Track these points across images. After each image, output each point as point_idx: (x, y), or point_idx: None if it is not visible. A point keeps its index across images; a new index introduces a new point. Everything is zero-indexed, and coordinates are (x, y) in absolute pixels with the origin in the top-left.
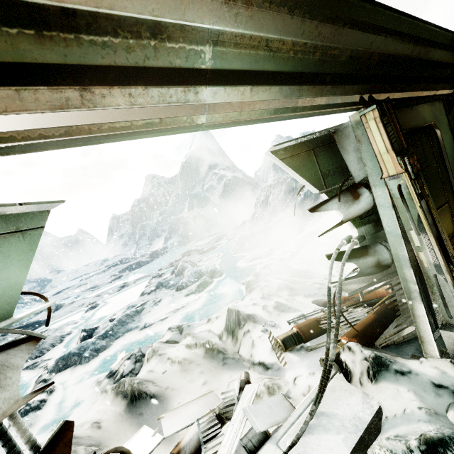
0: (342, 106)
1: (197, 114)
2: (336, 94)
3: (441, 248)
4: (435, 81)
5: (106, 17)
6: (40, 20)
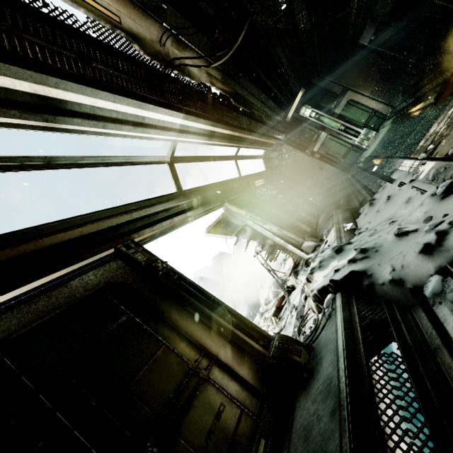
0: (218, 206)
1: (188, 218)
2: (214, 204)
3: (276, 225)
4: (241, 189)
5: (172, 207)
6: (166, 210)
